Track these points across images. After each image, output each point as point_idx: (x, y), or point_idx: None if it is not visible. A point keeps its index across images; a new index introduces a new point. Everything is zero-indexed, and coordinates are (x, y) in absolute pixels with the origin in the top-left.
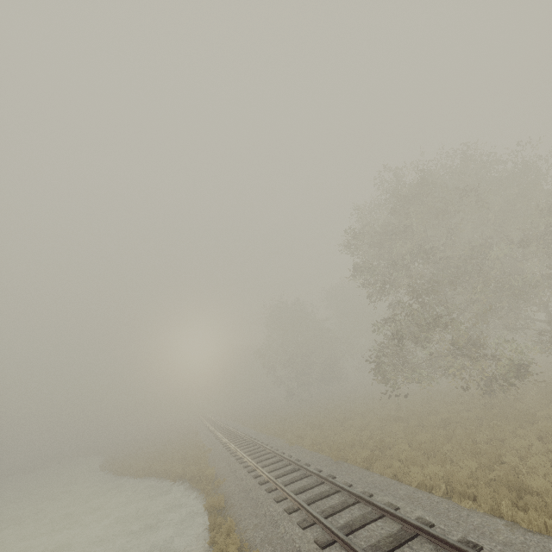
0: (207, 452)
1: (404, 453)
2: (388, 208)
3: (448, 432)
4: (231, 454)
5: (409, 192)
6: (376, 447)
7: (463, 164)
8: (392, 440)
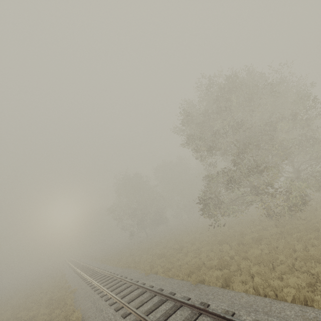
0: (72, 292)
1: (253, 268)
2: (206, 100)
3: (270, 246)
4: (95, 292)
5: (219, 91)
6: (221, 266)
7: (249, 75)
8: (229, 258)
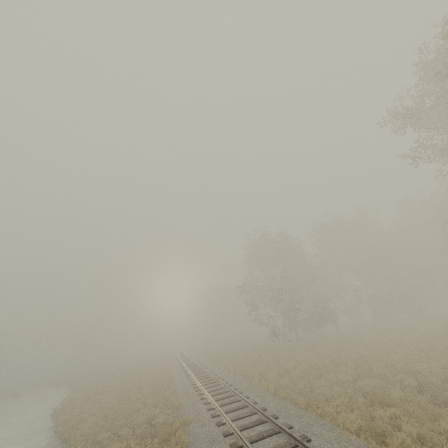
0: (184, 423)
1: None
2: None
3: None
4: None
5: None
6: None
7: None
8: None
